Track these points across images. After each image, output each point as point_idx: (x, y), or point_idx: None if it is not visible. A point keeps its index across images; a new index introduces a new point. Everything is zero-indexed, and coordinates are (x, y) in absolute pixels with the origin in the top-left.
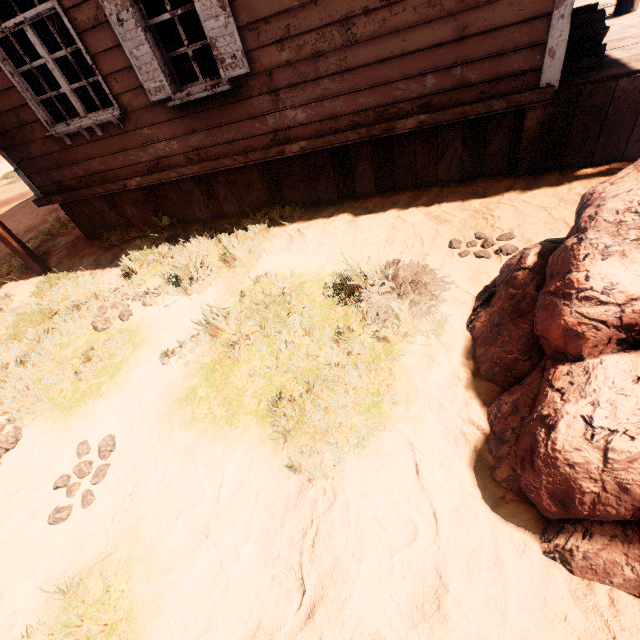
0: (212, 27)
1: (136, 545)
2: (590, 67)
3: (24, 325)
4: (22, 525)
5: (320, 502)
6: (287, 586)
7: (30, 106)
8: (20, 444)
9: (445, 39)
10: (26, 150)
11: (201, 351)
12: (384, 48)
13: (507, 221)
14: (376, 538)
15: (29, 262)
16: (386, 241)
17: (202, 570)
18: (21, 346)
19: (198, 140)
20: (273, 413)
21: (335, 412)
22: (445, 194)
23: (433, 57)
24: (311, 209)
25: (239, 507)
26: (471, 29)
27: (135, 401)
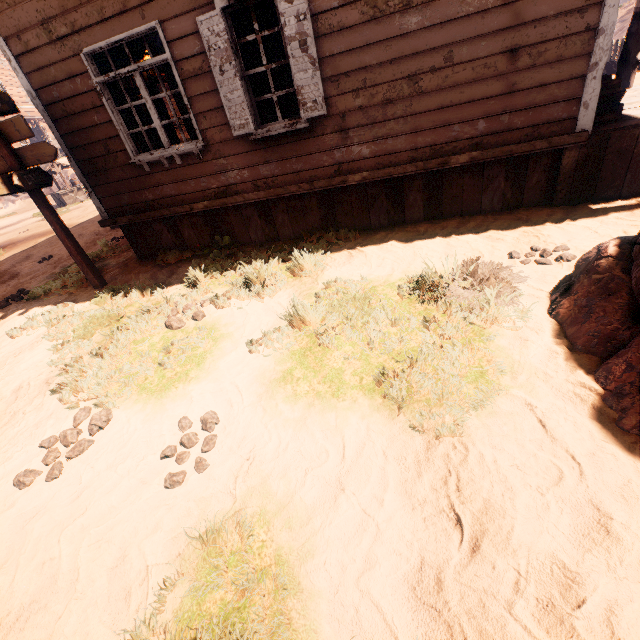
0: (300, 78)
1: (267, 500)
2: (612, 120)
3: (92, 326)
4: (132, 491)
5: (452, 455)
6: (441, 526)
7: (120, 138)
8: (111, 423)
9: (497, 92)
10: (105, 176)
11: (287, 341)
12: (444, 98)
13: (557, 238)
14: (521, 481)
15: (89, 275)
16: (445, 255)
17: (347, 517)
18: (92, 343)
19: (268, 170)
20: (384, 383)
21: (443, 383)
22: (491, 220)
23: (485, 106)
24: (363, 233)
25: (369, 463)
26: (519, 85)
27: (229, 383)
